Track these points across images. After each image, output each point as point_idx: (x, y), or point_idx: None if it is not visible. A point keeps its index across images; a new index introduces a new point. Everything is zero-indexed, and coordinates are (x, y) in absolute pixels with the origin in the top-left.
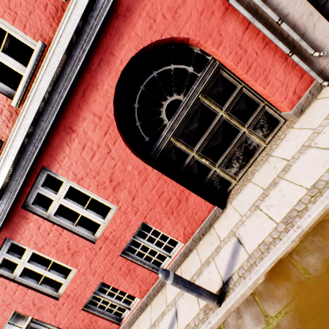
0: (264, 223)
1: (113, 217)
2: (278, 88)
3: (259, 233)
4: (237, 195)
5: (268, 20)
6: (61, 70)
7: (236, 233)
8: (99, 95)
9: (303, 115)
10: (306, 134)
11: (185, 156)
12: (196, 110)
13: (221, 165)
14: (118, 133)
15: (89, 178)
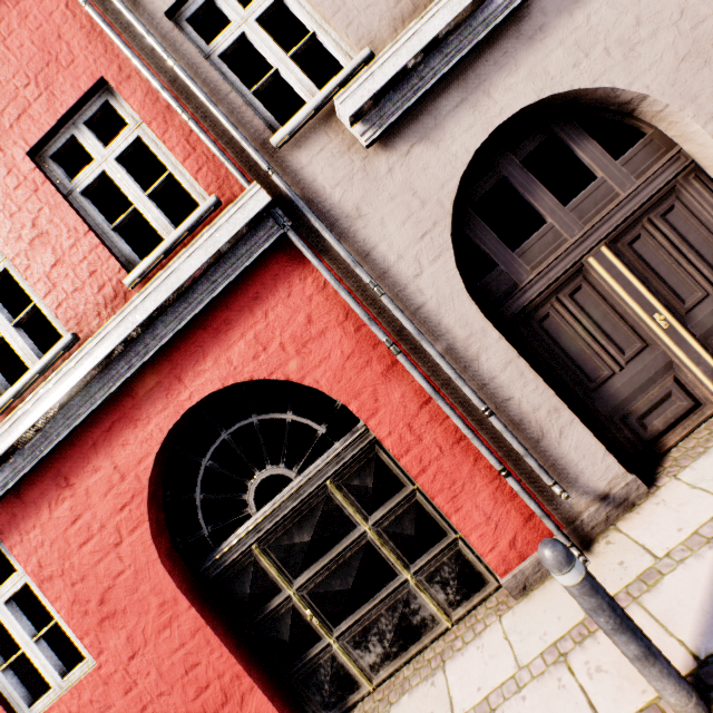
0: None
1: (81, 682)
2: (479, 525)
3: None
4: None
5: (469, 399)
6: (83, 386)
7: None
8: (136, 437)
9: (525, 601)
10: (504, 668)
11: (273, 591)
12: (316, 505)
13: (344, 636)
14: (146, 514)
15: (63, 582)
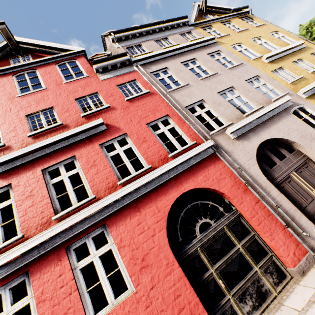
0: None
1: (126, 300)
2: (281, 245)
3: None
4: None
5: (269, 203)
6: (153, 179)
7: None
8: (165, 198)
9: (305, 276)
10: (310, 291)
11: (206, 269)
12: (221, 235)
13: (235, 295)
14: (165, 225)
15: (128, 248)
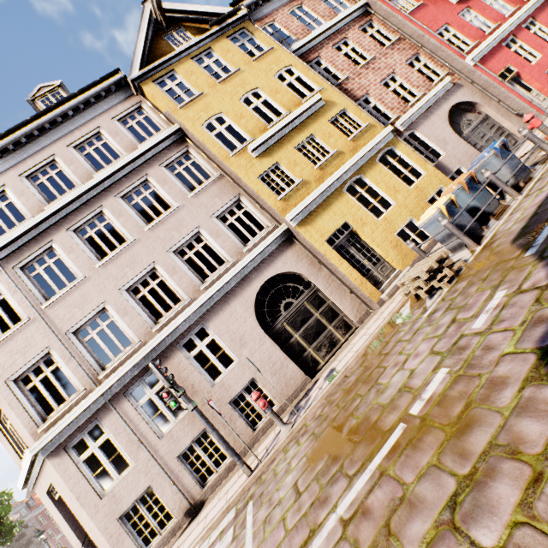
0: None
1: None
2: None
3: None
4: None
5: None
6: None
7: None
8: None
9: None
10: None
11: None
12: None
13: None
14: None
15: None
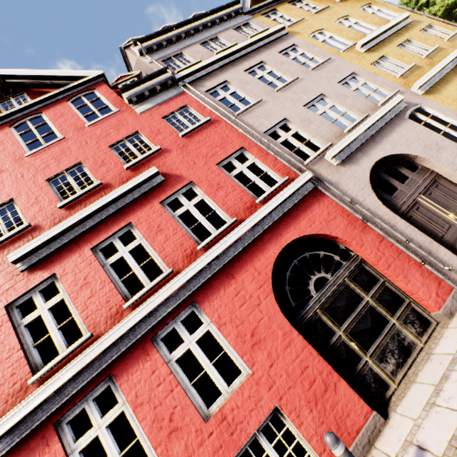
0: (448, 416)
1: (242, 384)
2: (420, 287)
3: (445, 429)
4: (401, 400)
5: (397, 239)
6: (243, 235)
7: (413, 440)
8: (264, 256)
9: (454, 317)
10: None
11: (331, 333)
12: (342, 289)
13: (373, 356)
14: (271, 289)
15: (231, 325)
